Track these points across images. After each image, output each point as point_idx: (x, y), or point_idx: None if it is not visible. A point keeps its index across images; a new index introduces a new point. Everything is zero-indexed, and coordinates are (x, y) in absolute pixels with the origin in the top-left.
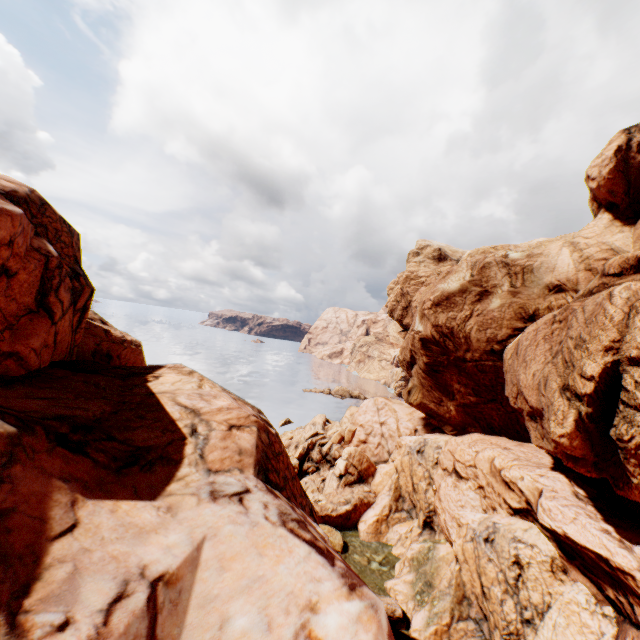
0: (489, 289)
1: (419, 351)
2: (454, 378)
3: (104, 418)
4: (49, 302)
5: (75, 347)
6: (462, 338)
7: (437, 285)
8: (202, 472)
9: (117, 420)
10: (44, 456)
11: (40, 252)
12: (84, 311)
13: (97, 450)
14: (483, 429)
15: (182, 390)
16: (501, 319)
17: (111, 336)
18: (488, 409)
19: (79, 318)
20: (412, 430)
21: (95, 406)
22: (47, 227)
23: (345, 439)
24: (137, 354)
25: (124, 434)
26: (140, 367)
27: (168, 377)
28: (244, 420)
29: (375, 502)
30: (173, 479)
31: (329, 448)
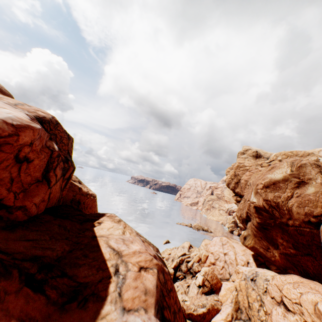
0: (305, 180)
1: (253, 214)
2: (278, 235)
3: (63, 256)
4: (49, 175)
5: (61, 198)
6: (285, 210)
7: (266, 175)
8: (118, 310)
9: (71, 257)
10: (12, 297)
11: (49, 148)
12: (68, 179)
13: (51, 287)
14: (300, 273)
15: (113, 235)
16: (316, 201)
17: (81, 191)
18: (304, 260)
19: (65, 183)
20: (245, 262)
21: (59, 246)
22: (56, 135)
23: (201, 260)
24: (93, 201)
25: (73, 270)
26: (92, 215)
27: (106, 223)
28: (149, 263)
29: (221, 309)
30: (98, 317)
31: (192, 264)
